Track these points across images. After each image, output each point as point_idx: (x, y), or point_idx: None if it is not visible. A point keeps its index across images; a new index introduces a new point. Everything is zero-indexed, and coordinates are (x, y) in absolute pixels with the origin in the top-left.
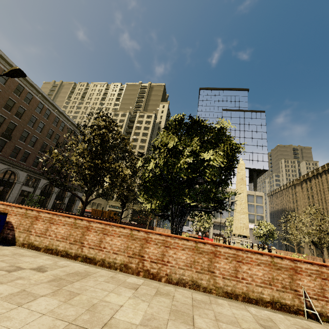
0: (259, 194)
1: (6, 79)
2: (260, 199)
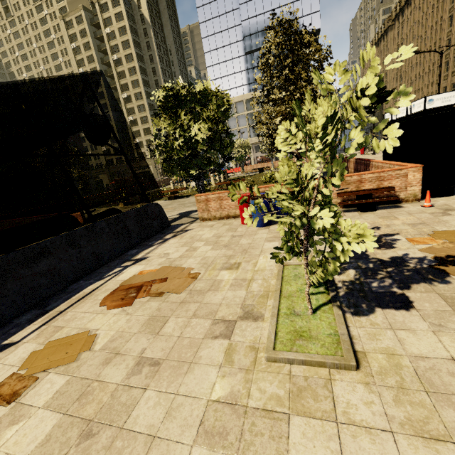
0: None
1: None
2: None
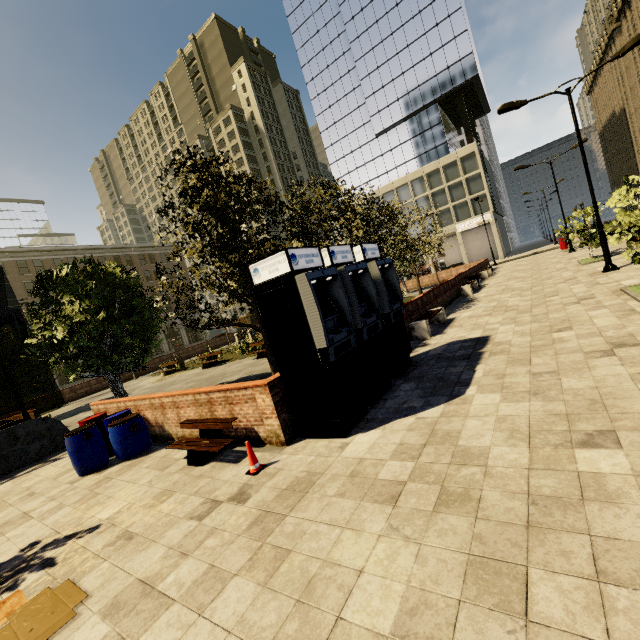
0: (465, 151)
1: (3, 267)
2: (471, 162)
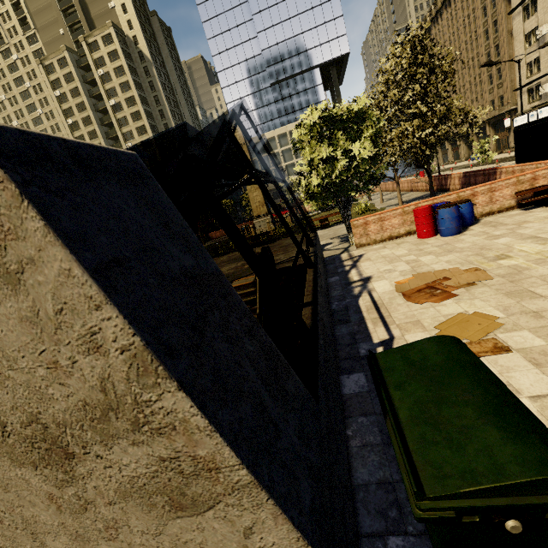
0: None
1: None
2: None
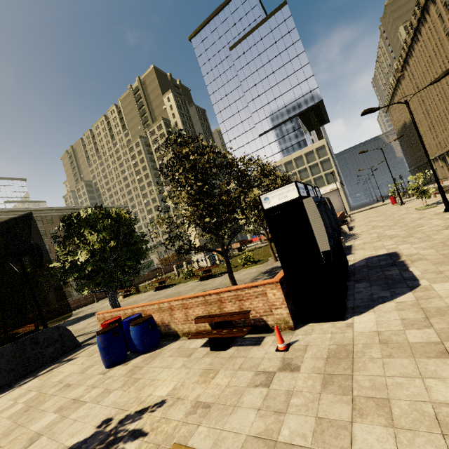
0: (318, 144)
1: None
2: (322, 151)
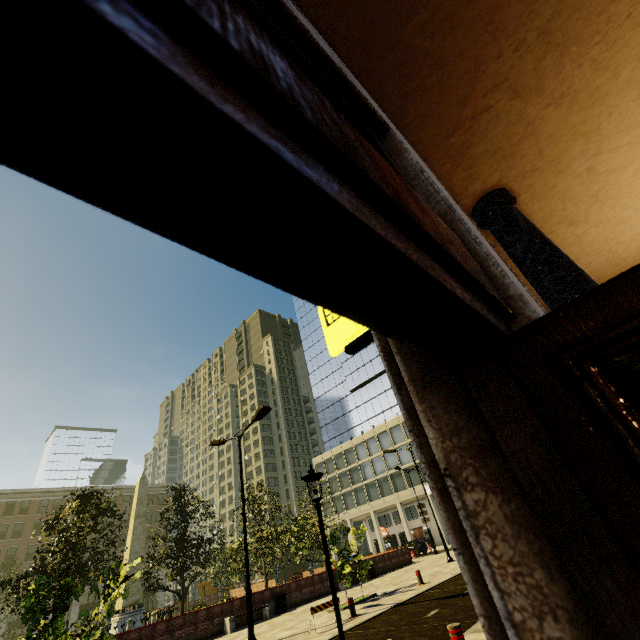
0: None
1: None
2: None
